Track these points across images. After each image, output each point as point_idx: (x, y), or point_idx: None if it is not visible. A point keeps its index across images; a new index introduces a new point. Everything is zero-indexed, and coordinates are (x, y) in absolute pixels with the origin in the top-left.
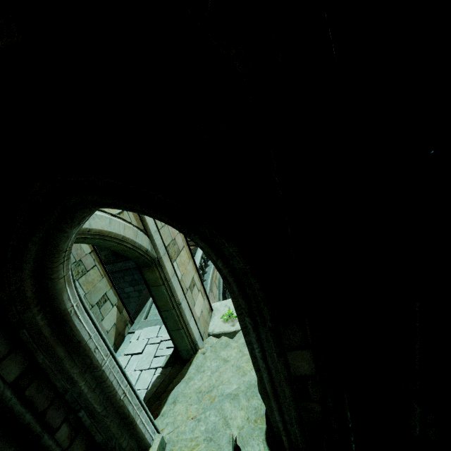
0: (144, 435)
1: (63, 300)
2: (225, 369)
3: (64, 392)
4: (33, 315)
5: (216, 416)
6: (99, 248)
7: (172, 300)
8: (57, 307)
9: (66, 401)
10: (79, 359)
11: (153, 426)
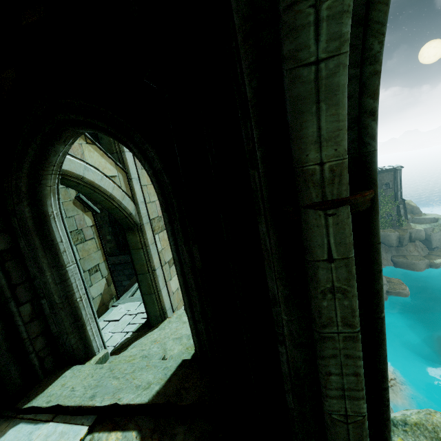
0: (92, 342)
1: (47, 204)
2: (182, 327)
3: (34, 278)
4: (23, 207)
5: (158, 348)
6: (106, 240)
7: (148, 264)
8: (41, 208)
9: (34, 286)
10: (51, 256)
11: (103, 346)
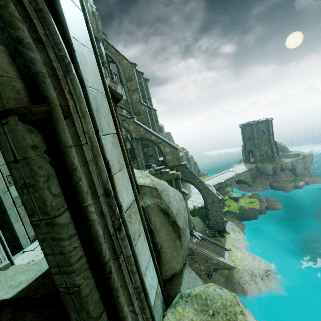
0: None
1: None
2: None
3: None
4: None
5: None
6: None
7: None
8: None
9: None
10: None
11: (9, 259)
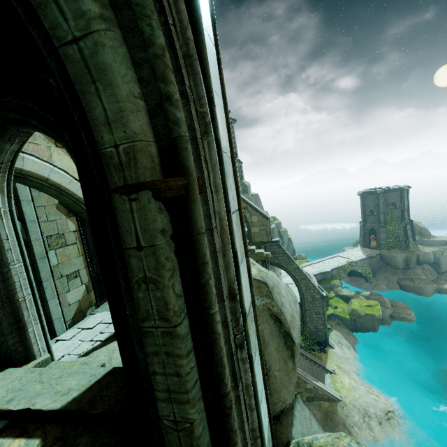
0: (32, 345)
1: None
2: None
3: None
4: None
5: (106, 356)
6: None
7: None
8: None
9: None
10: None
11: (49, 351)
